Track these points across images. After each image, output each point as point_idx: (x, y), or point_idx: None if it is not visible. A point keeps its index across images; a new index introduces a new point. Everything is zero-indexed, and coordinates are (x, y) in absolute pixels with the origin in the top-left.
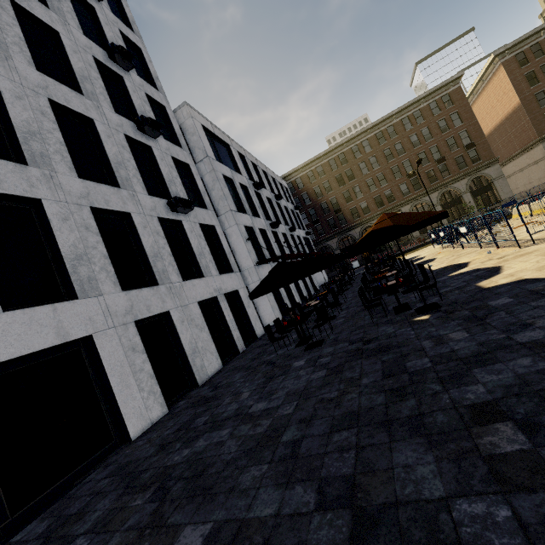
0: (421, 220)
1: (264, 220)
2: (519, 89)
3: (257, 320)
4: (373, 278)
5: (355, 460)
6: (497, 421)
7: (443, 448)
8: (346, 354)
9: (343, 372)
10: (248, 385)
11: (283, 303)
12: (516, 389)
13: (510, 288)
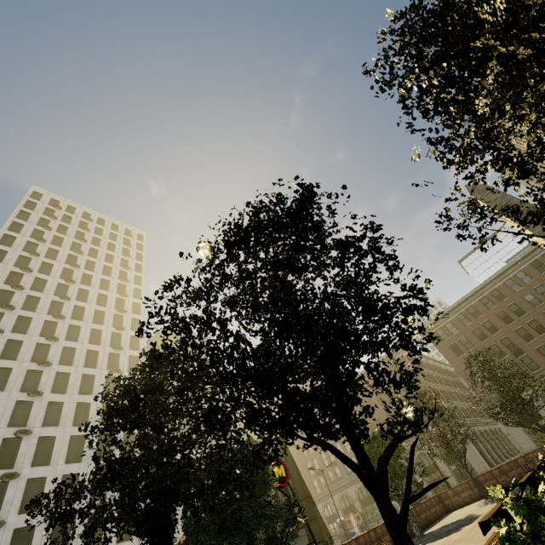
0: None
1: None
2: (449, 358)
3: None
4: None
5: None
6: None
7: None
8: None
9: None
10: None
11: None
12: None
13: None
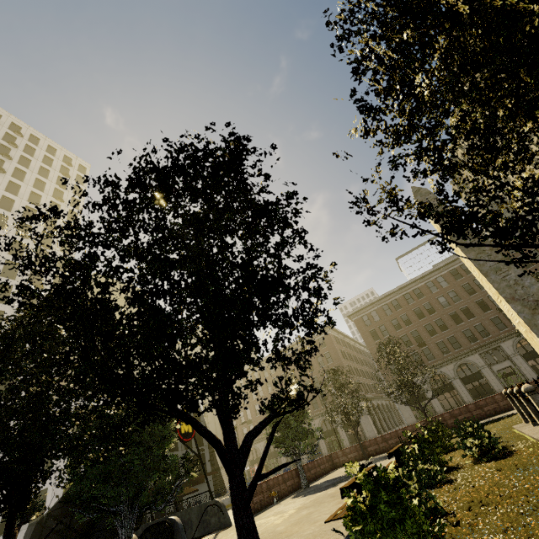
0: None
1: None
2: (367, 341)
3: None
4: None
5: None
6: None
7: None
8: None
9: None
10: None
11: None
12: None
13: None
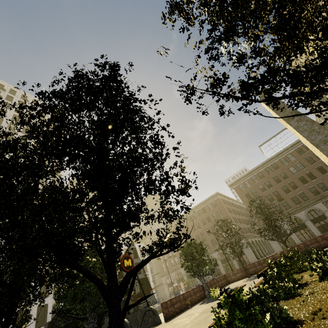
0: None
1: None
2: (243, 201)
3: None
4: None
5: None
6: None
7: None
8: None
9: None
10: None
11: None
12: None
13: None
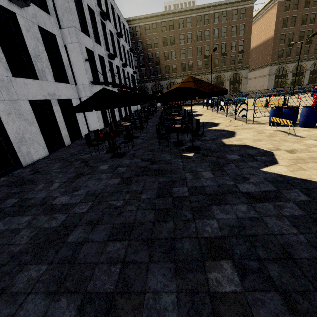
0: (213, 90)
1: (104, 49)
2: (277, 26)
3: (84, 125)
4: (167, 118)
5: (118, 276)
6: (223, 258)
7: (184, 277)
8: (137, 169)
9: (131, 184)
10: (61, 176)
11: (107, 117)
12: (236, 231)
13: (239, 148)
